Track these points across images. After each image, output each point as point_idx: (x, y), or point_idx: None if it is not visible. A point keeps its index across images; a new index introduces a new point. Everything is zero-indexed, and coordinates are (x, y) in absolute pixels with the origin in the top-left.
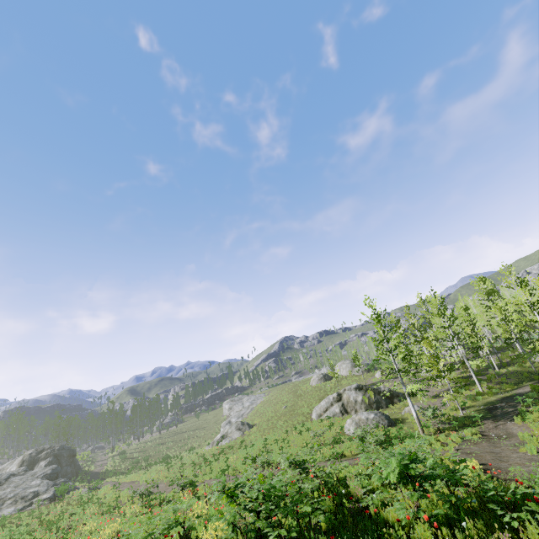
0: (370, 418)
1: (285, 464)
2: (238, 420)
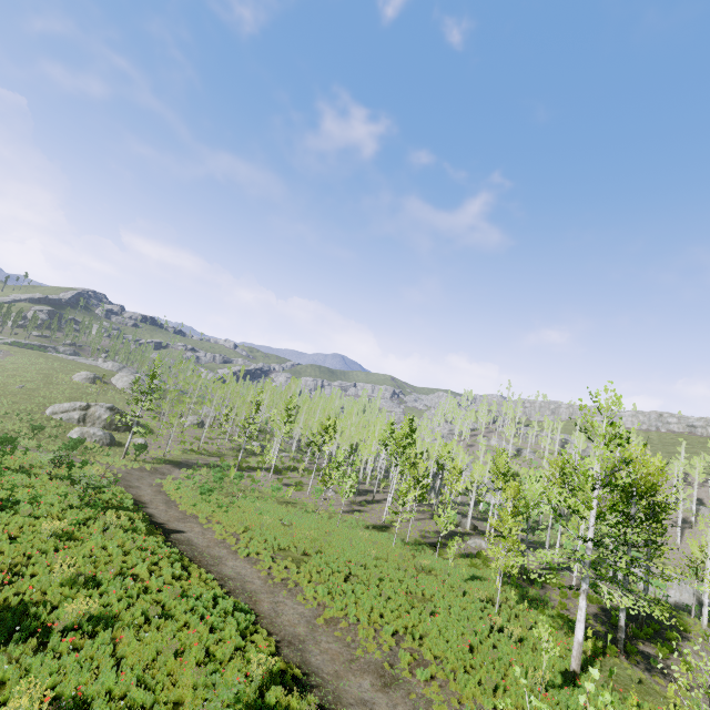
0: (97, 434)
1: None
2: None
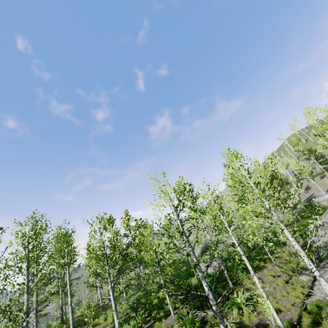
0: None
1: None
2: None
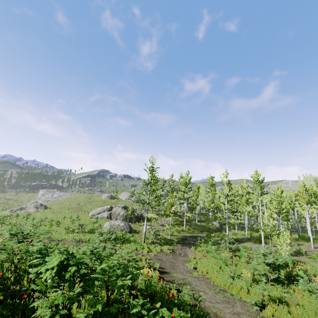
0: (120, 225)
1: (5, 234)
2: (43, 203)
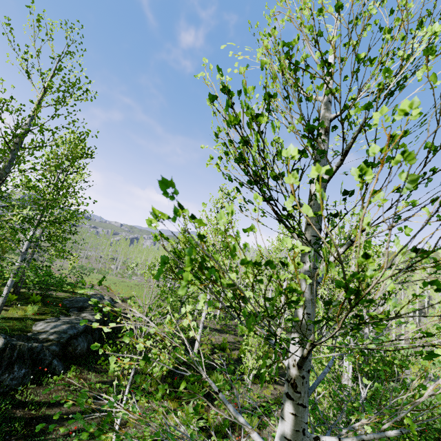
0: None
1: None
2: None
